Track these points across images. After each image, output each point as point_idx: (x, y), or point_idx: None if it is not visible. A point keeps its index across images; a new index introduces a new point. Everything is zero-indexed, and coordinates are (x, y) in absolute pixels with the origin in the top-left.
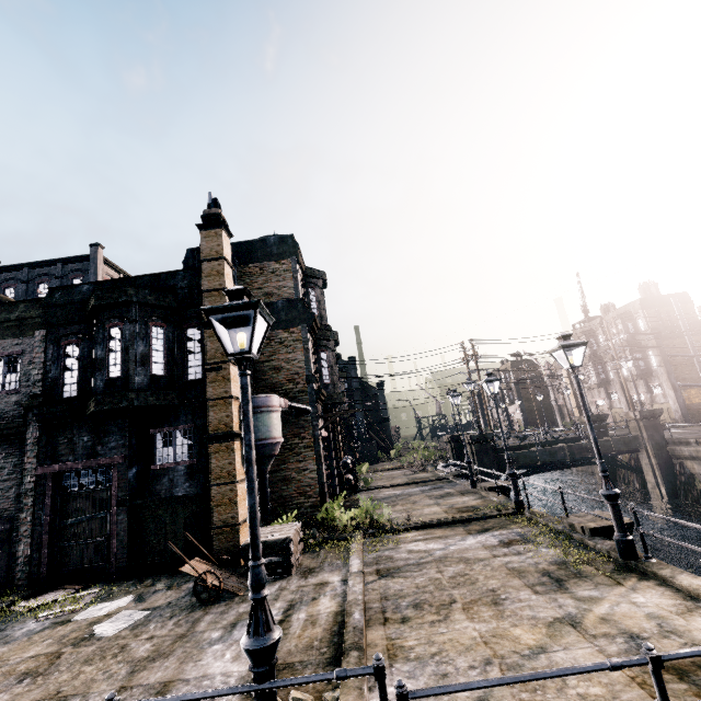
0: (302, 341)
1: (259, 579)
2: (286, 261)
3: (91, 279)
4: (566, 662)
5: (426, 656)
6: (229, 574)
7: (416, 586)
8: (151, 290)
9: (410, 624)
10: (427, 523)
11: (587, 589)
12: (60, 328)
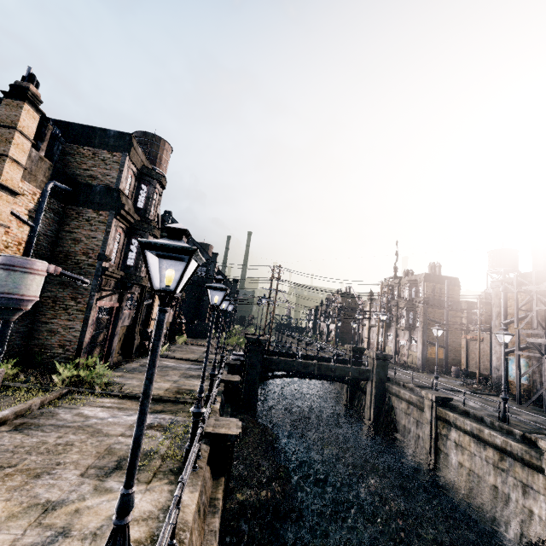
0: (107, 224)
1: None
2: (118, 154)
3: None
4: None
5: None
6: None
7: (18, 445)
8: None
9: None
10: (132, 394)
11: (119, 481)
12: None
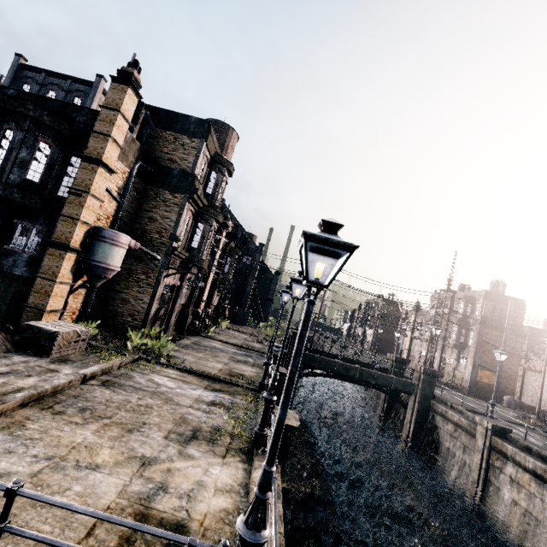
0: (180, 206)
1: None
2: (196, 140)
3: (88, 102)
4: (93, 481)
5: (24, 437)
6: (4, 338)
7: (108, 399)
8: (50, 113)
9: (56, 417)
10: (192, 370)
11: (198, 450)
12: None
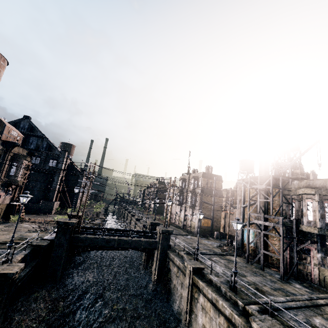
0: None
1: None
2: None
3: None
4: None
5: None
6: None
7: None
8: None
9: None
10: None
11: None
12: None
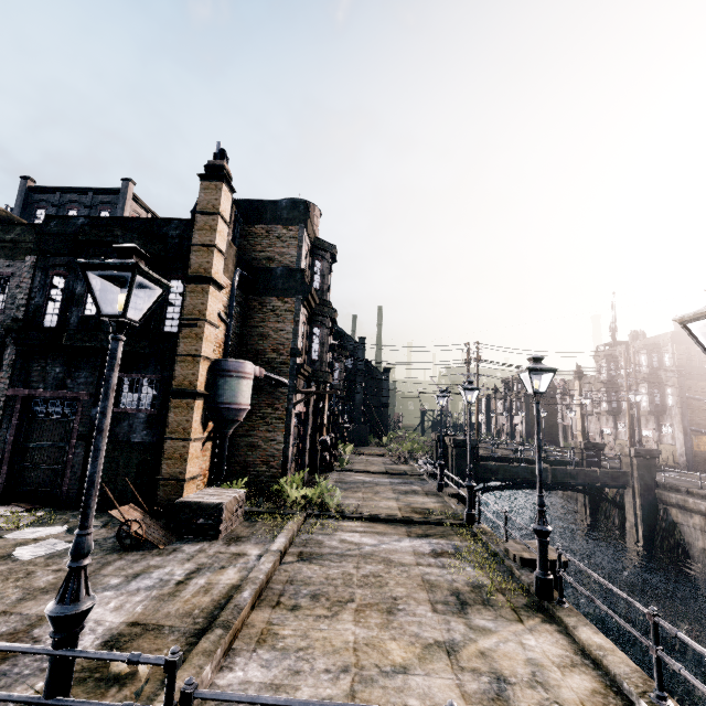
0: (294, 312)
1: (79, 549)
2: (294, 227)
3: (118, 214)
4: (419, 688)
5: (292, 649)
6: (158, 526)
7: (326, 577)
8: (140, 235)
9: (297, 613)
10: (374, 516)
11: (485, 619)
12: (51, 257)
